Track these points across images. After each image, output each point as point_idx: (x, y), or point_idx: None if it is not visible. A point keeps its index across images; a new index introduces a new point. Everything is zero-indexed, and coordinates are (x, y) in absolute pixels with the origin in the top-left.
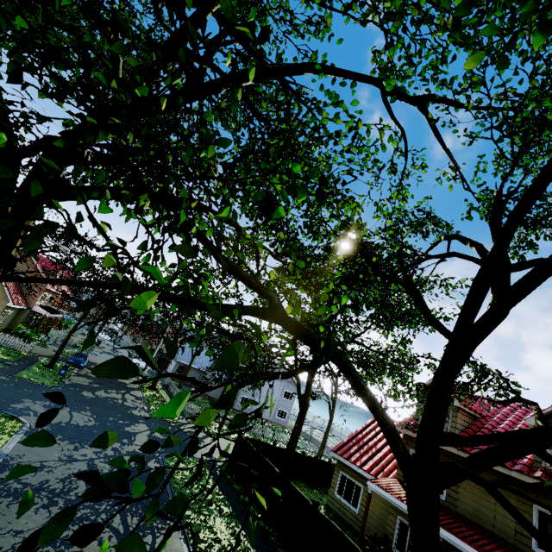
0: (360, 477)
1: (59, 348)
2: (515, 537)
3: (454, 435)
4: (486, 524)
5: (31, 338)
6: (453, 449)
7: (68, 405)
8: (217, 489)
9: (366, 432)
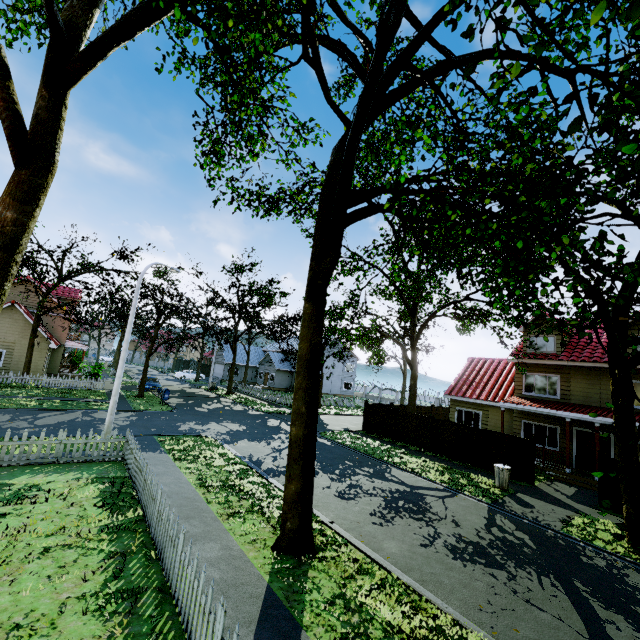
0: (476, 406)
1: (142, 377)
2: None
3: None
4: (594, 404)
5: (98, 375)
6: (563, 362)
7: (208, 420)
8: (379, 443)
9: (468, 373)
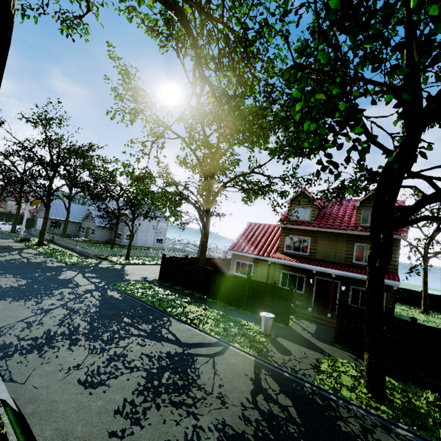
0: (250, 259)
1: None
2: (345, 260)
3: (402, 206)
4: (331, 259)
5: None
6: (315, 228)
7: None
8: (169, 292)
9: (247, 234)
